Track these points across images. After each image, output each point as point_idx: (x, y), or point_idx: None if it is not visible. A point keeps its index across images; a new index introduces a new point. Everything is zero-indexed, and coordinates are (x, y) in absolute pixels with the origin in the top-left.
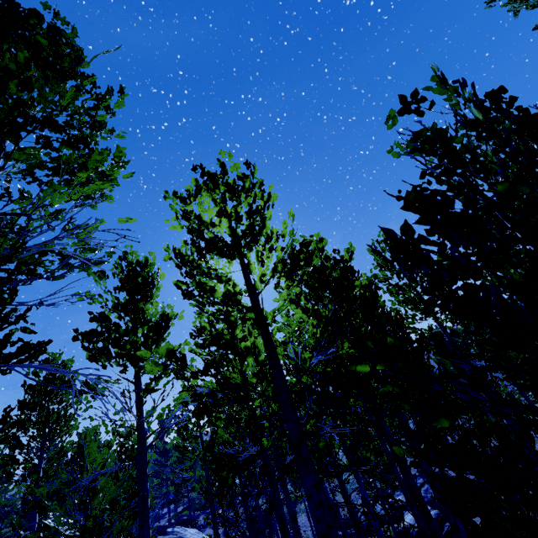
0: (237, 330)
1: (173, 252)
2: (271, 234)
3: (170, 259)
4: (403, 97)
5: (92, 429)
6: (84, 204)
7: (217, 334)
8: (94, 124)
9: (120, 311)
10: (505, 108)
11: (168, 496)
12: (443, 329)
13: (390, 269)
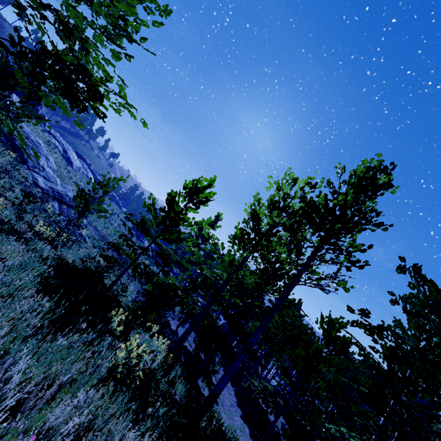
0: None
1: None
2: None
3: None
4: None
5: None
6: None
7: None
8: None
9: None
10: None
11: None
12: None
13: None
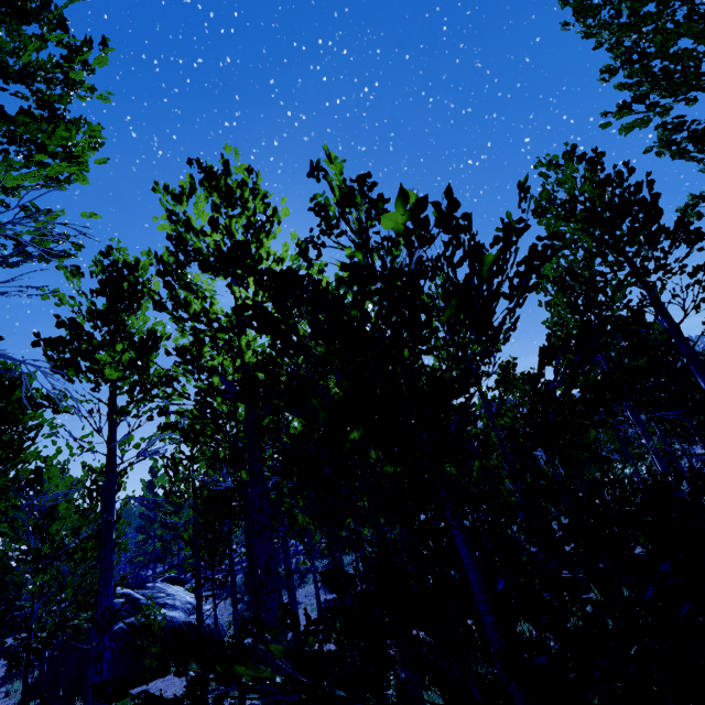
0: (205, 348)
1: (155, 258)
2: (267, 256)
3: (151, 265)
4: (312, 162)
5: (54, 454)
6: (47, 185)
7: (184, 349)
8: (68, 78)
9: (96, 319)
10: (584, 152)
11: (155, 555)
12: (481, 395)
13: (441, 320)
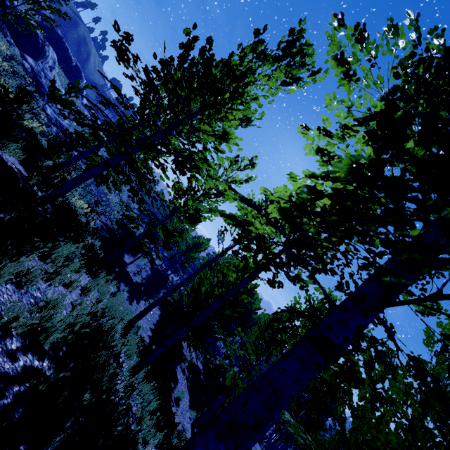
0: None
1: None
2: None
3: None
4: None
5: None
6: None
7: None
8: None
9: None
10: None
11: None
12: None
13: None
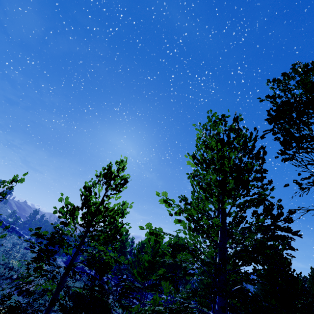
0: None
1: None
2: None
3: None
4: None
5: None
6: None
7: None
8: None
9: None
10: None
11: None
12: None
13: None
